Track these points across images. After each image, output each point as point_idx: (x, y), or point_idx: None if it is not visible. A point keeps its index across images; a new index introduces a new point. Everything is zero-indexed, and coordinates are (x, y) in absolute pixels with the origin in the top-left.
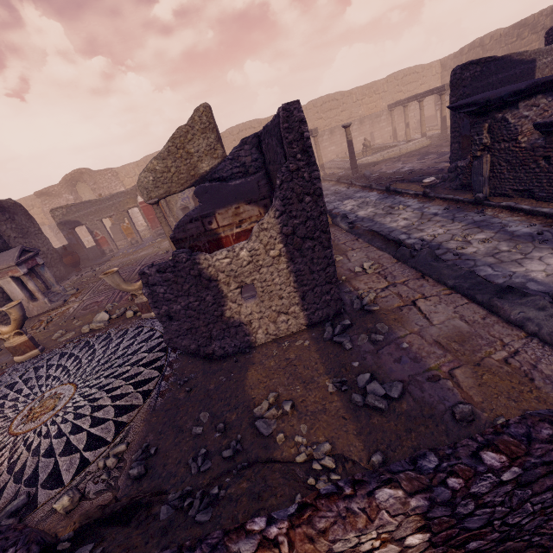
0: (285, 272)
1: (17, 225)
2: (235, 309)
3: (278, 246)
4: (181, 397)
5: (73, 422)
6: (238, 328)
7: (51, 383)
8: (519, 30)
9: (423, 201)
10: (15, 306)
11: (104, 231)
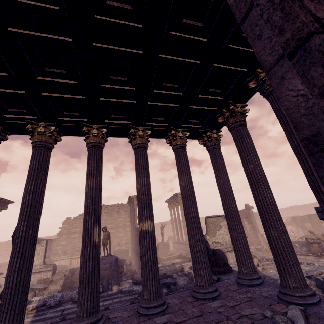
0: None
1: None
2: None
3: None
4: None
5: None
6: None
7: None
8: (305, 206)
9: None
10: None
11: None
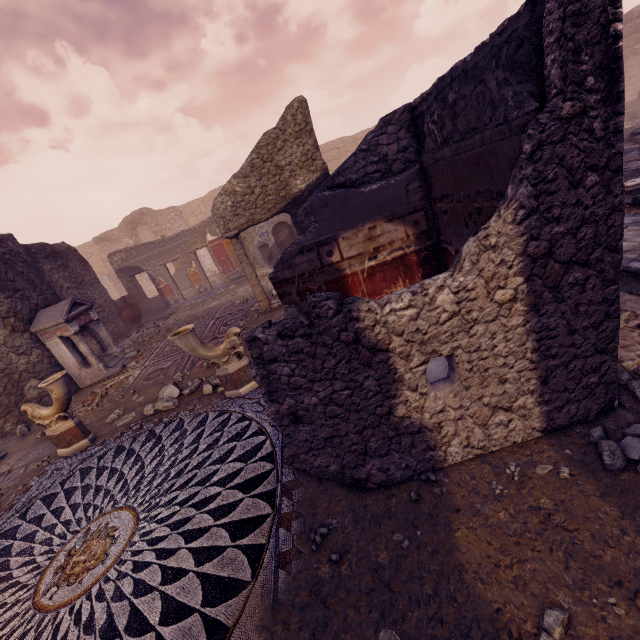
0: (518, 332)
1: (71, 274)
2: (414, 403)
3: (513, 281)
4: (325, 576)
5: (131, 602)
6: (415, 436)
7: (101, 503)
8: None
9: (637, 213)
10: (58, 380)
11: (169, 277)
